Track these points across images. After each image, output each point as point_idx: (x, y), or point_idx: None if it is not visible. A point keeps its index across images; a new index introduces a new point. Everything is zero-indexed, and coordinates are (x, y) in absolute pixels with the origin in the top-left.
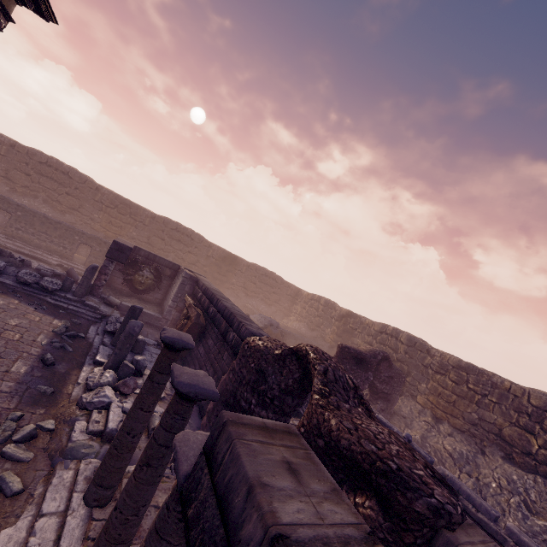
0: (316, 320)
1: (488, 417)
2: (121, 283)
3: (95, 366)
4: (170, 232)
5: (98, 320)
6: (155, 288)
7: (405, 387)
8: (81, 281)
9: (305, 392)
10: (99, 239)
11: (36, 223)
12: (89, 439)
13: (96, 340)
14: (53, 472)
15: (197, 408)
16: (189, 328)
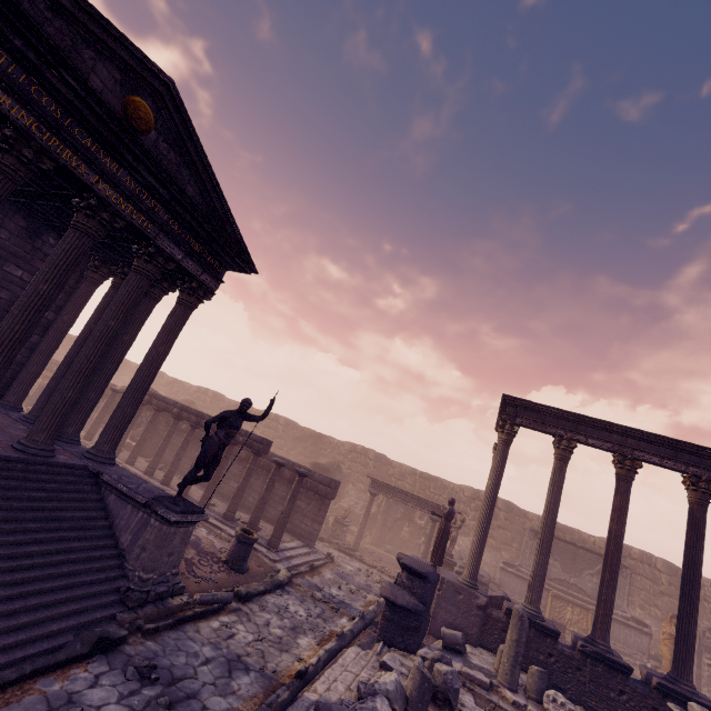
0: None
1: (245, 427)
2: None
3: None
4: None
5: None
6: None
7: None
8: None
9: None
10: None
11: None
12: None
13: None
14: None
15: None
16: None
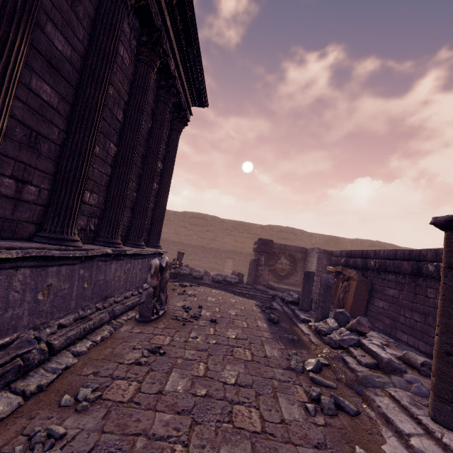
0: None
1: None
2: (267, 274)
3: (304, 323)
4: (277, 234)
5: (272, 299)
6: (293, 272)
7: None
8: (249, 273)
9: None
10: (236, 252)
11: (199, 252)
12: (370, 371)
13: (285, 309)
14: (367, 398)
15: (427, 357)
16: (356, 286)
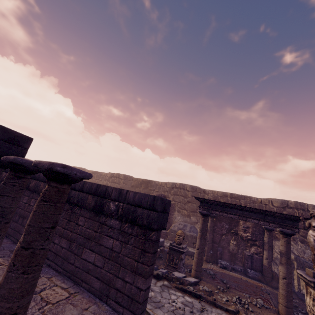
0: None
1: None
2: None
3: None
4: None
5: None
6: None
7: None
8: None
9: None
10: None
11: None
12: None
13: None
14: None
15: None
16: None
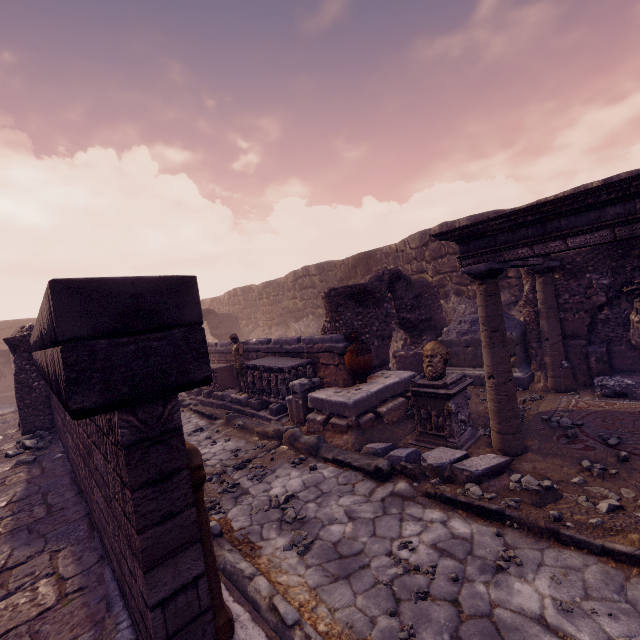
0: None
1: (284, 305)
2: None
3: None
4: (2, 334)
5: None
6: (1, 379)
7: (254, 323)
8: None
9: None
10: None
11: None
12: None
13: None
14: None
15: None
16: None
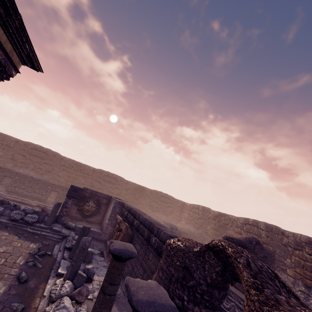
0: (199, 221)
1: None
2: (76, 212)
3: (57, 278)
4: (104, 178)
5: (60, 240)
6: (97, 213)
7: (275, 263)
8: (50, 214)
9: (227, 284)
10: (62, 187)
11: (26, 182)
12: None
13: (58, 256)
14: None
15: None
16: (121, 238)
